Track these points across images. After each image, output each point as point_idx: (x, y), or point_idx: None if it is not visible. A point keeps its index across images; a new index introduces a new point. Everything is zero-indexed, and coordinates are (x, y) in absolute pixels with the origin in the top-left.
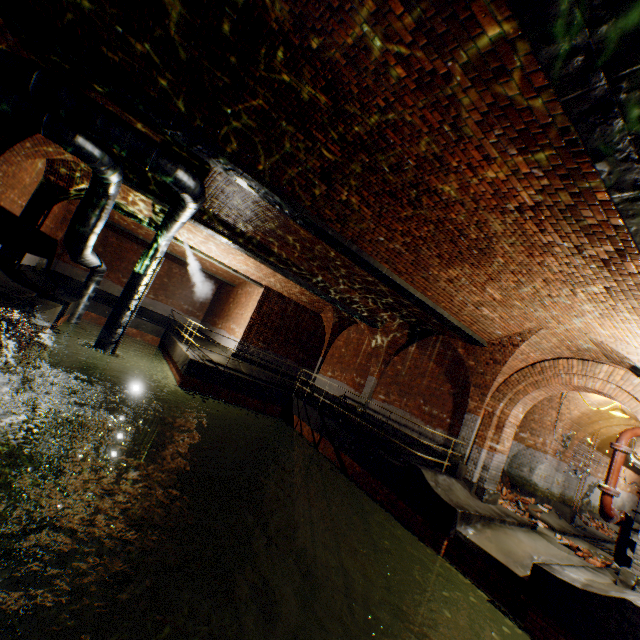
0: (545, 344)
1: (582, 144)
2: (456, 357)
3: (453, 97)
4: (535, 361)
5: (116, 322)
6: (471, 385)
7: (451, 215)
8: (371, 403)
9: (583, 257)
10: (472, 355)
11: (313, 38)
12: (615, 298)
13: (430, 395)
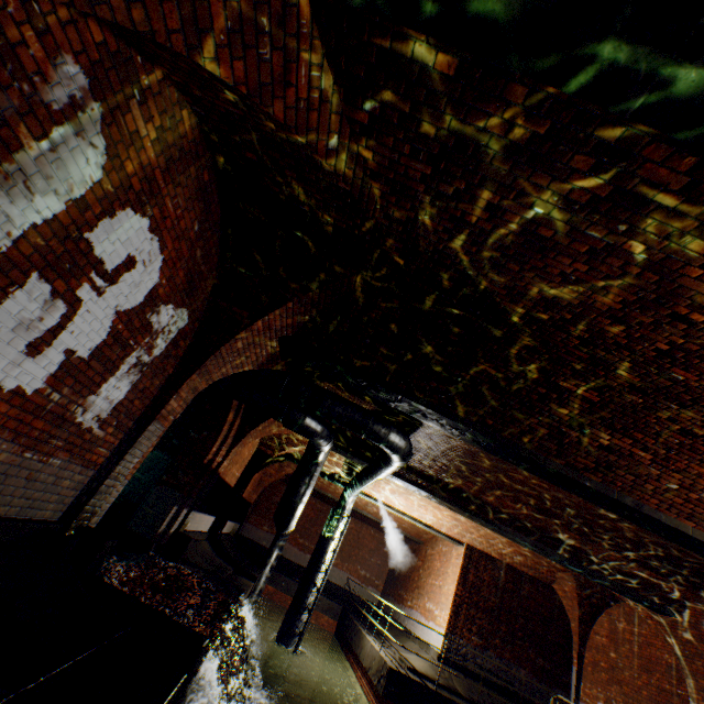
0: None
1: None
2: None
3: None
4: None
5: (301, 603)
6: None
7: None
8: None
9: None
10: None
11: (566, 311)
12: None
13: None
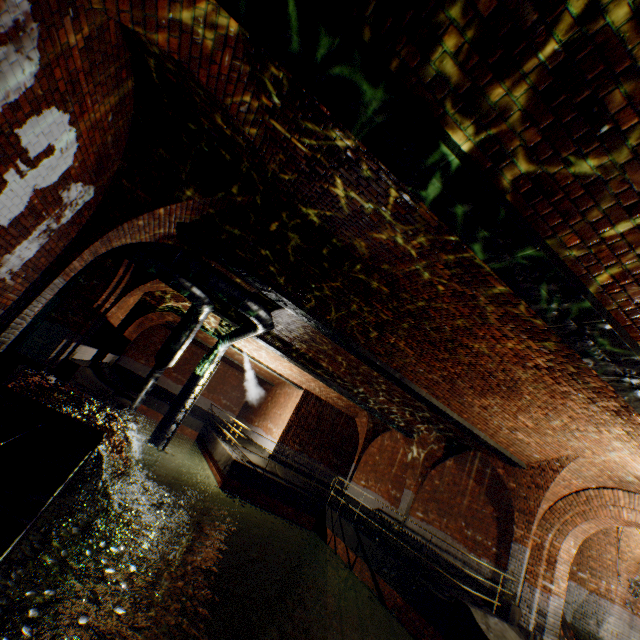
0: (585, 471)
1: (570, 347)
2: (496, 476)
3: (477, 304)
4: (579, 488)
5: (171, 418)
6: (515, 509)
7: (481, 361)
8: (408, 520)
9: (597, 405)
10: (512, 476)
11: (382, 264)
12: (636, 440)
13: (472, 517)
